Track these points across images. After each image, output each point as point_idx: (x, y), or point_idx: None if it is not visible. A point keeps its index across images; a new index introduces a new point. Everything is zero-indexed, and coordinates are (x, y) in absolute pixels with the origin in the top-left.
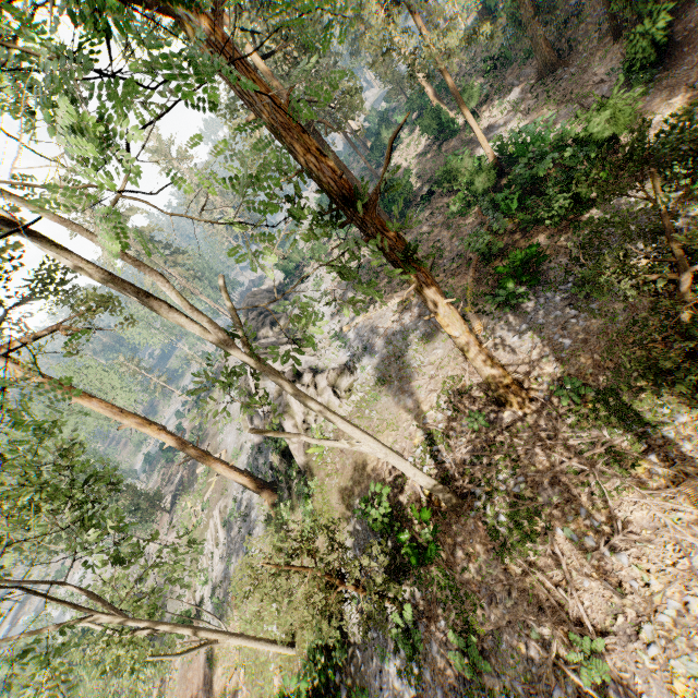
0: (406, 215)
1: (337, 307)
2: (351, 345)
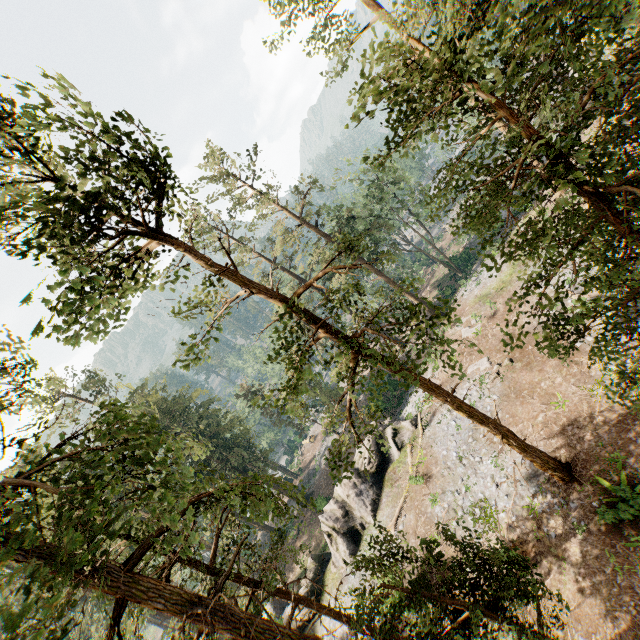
0: None
1: None
2: None
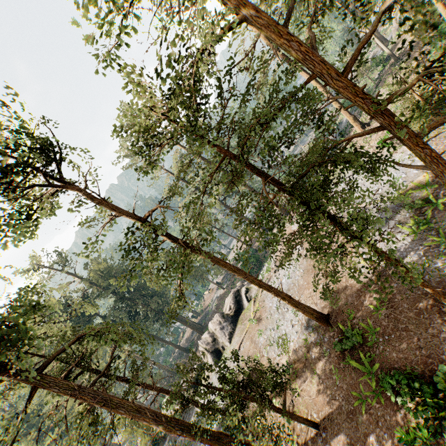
0: None
1: None
2: None
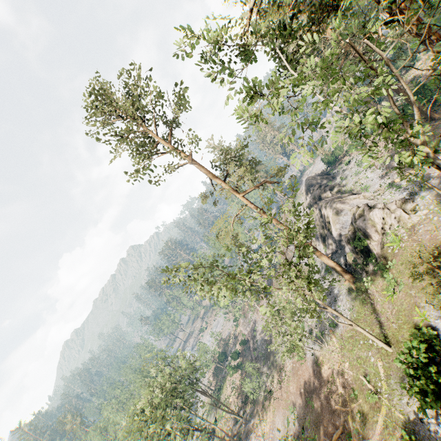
0: (436, 104)
1: (383, 171)
2: (405, 188)
